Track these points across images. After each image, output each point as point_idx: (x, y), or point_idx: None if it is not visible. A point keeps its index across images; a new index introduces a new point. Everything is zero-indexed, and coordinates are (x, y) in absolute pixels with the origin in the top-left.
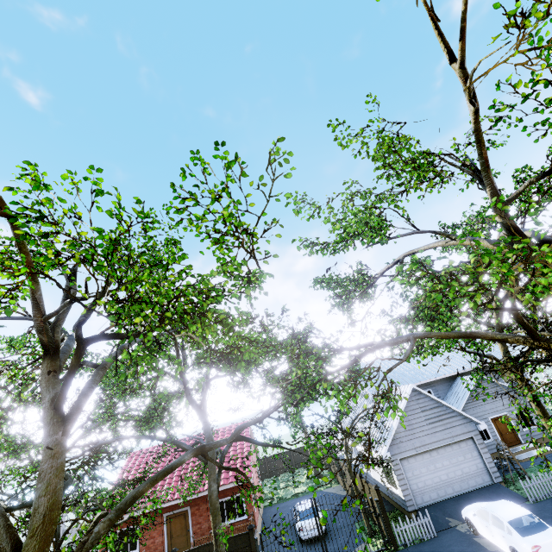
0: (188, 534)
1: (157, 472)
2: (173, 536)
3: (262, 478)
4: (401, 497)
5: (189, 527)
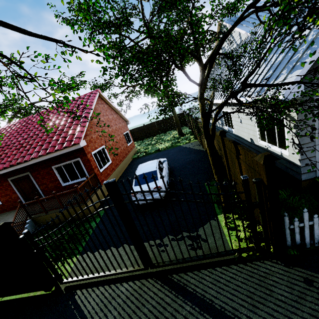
0: (38, 191)
1: (3, 143)
2: (26, 193)
3: (143, 138)
4: (290, 160)
5: (36, 187)
